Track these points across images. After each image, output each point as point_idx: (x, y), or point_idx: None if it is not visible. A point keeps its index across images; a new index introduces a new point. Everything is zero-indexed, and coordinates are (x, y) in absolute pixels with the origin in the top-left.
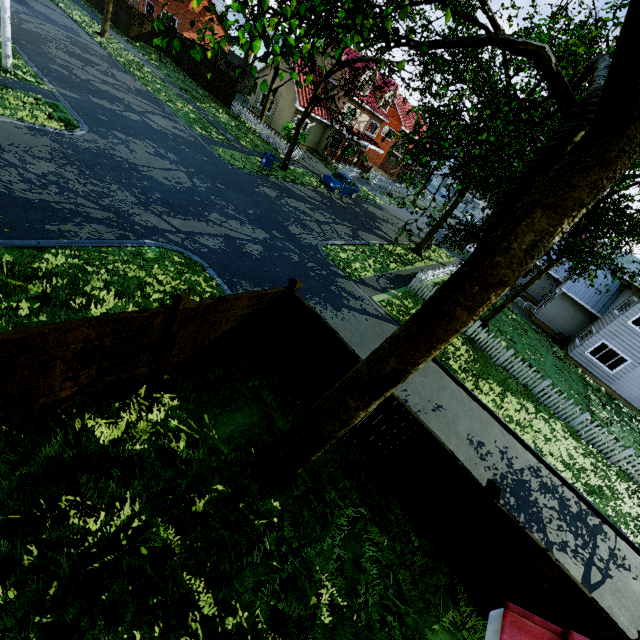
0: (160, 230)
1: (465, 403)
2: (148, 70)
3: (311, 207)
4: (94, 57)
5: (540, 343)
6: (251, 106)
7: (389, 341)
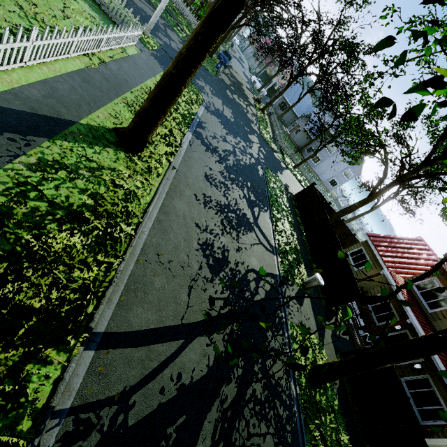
0: (258, 158)
1: None
2: None
3: (237, 97)
4: None
5: (298, 155)
6: None
7: (355, 206)
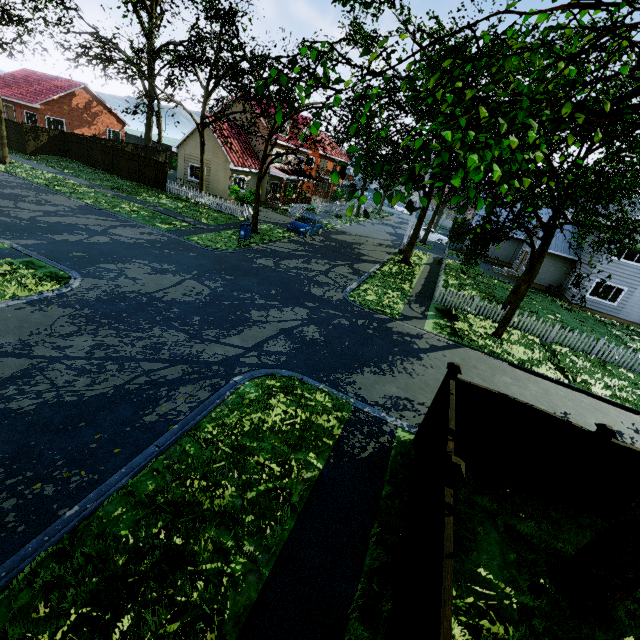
0: (233, 358)
1: (572, 397)
2: (70, 182)
3: (304, 260)
4: (15, 189)
5: (546, 302)
6: (181, 180)
7: None
